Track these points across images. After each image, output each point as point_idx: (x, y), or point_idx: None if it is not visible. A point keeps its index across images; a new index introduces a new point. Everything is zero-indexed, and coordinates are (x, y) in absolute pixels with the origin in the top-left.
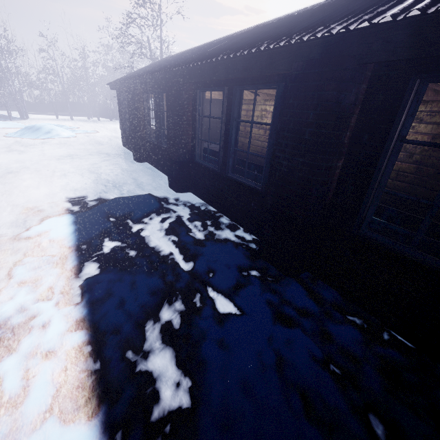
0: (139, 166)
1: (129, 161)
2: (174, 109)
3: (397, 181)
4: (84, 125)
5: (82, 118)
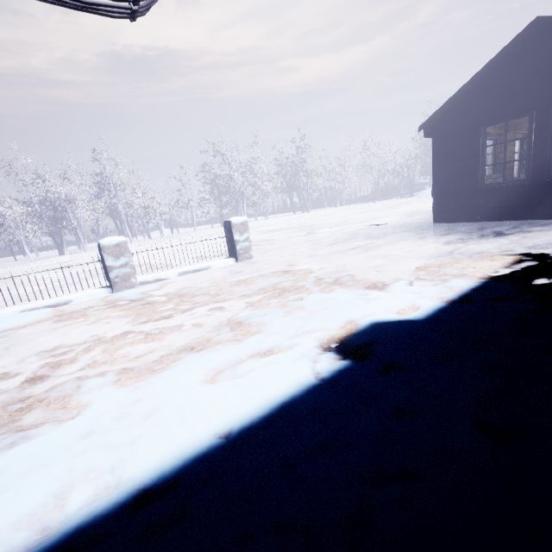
0: None
1: None
2: None
3: None
4: None
5: None
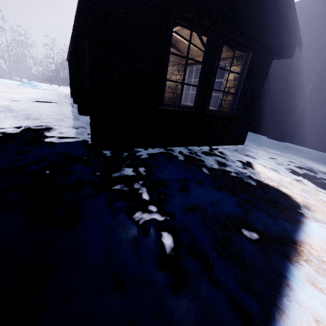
0: (71, 99)
1: (68, 98)
2: (71, 64)
3: (169, 102)
4: (64, 88)
5: (67, 87)
